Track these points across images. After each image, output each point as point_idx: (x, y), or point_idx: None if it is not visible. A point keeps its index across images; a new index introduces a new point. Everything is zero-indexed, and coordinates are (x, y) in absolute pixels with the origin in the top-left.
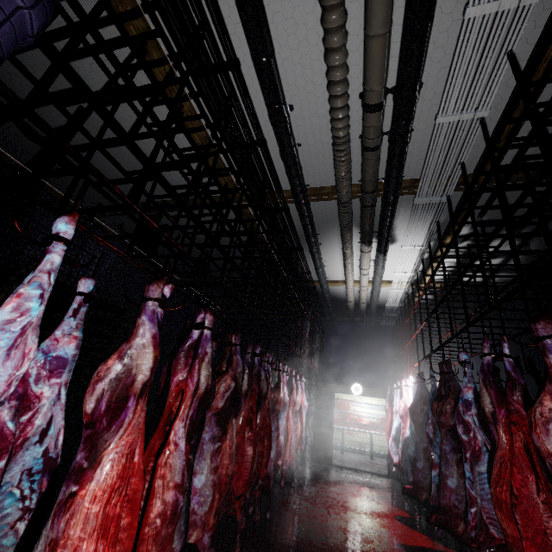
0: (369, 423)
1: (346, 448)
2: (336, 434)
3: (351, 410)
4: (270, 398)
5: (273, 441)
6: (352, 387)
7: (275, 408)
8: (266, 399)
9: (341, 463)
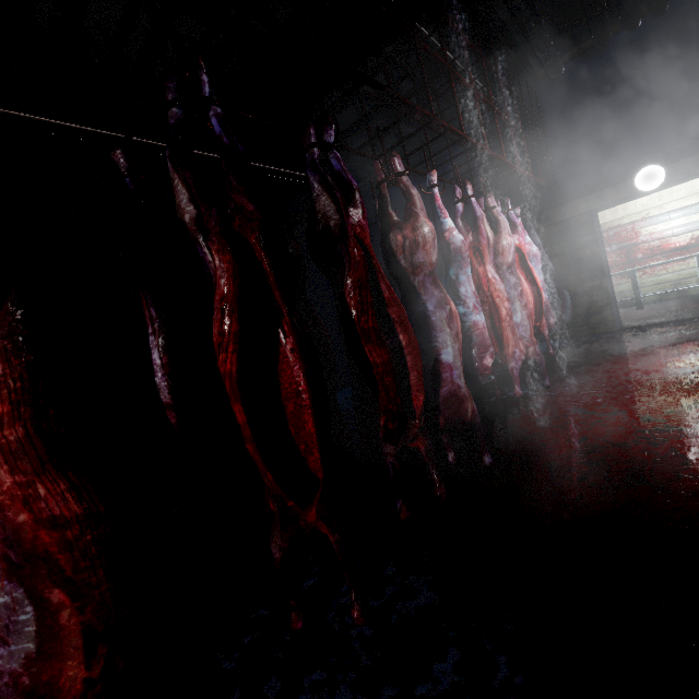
0: (690, 242)
1: (645, 299)
2: (620, 285)
3: (643, 237)
4: (394, 248)
5: (438, 330)
6: (636, 180)
7: (414, 262)
8: (352, 242)
9: (642, 322)
